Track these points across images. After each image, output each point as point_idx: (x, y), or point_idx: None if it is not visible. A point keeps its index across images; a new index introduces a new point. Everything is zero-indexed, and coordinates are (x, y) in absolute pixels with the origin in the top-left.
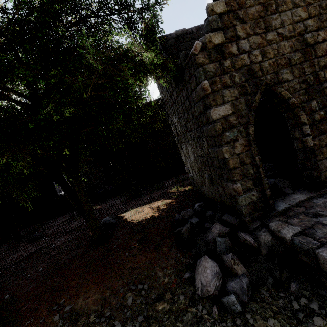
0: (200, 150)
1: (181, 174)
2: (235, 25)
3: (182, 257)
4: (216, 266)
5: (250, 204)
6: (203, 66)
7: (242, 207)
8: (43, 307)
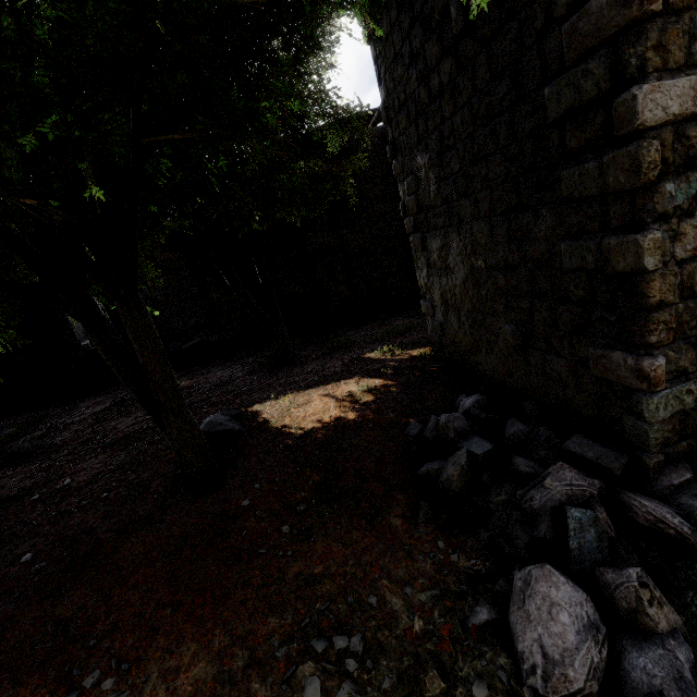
0: (504, 251)
1: (387, 318)
2: None
3: (453, 552)
4: (586, 603)
5: (673, 418)
6: None
7: (650, 424)
8: (30, 696)
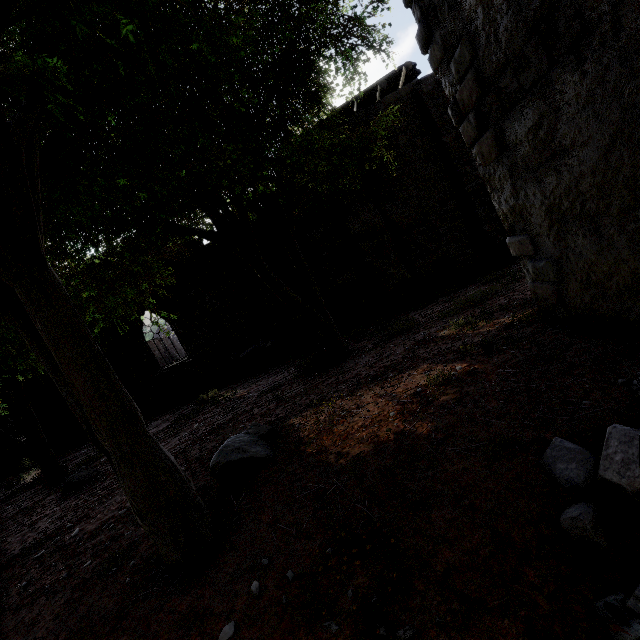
0: None
1: (456, 290)
2: None
3: None
4: None
5: None
6: None
7: None
8: None
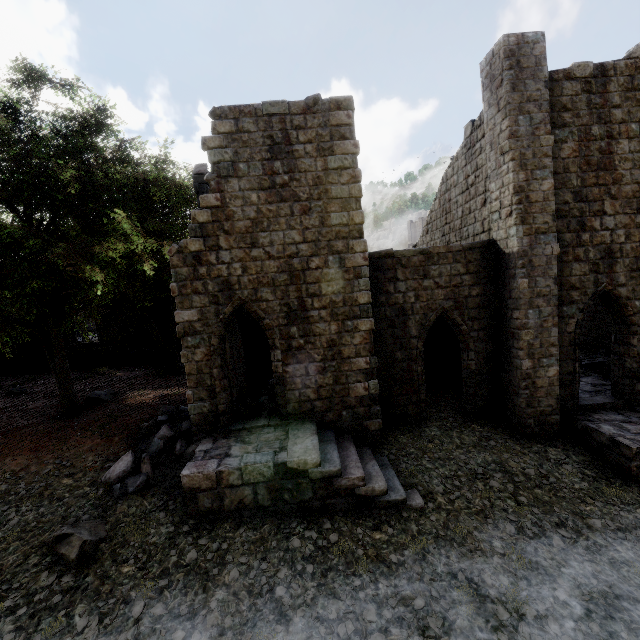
0: None
1: None
2: (218, 235)
3: (123, 450)
4: (130, 461)
5: (201, 415)
6: (176, 268)
7: (191, 415)
8: None
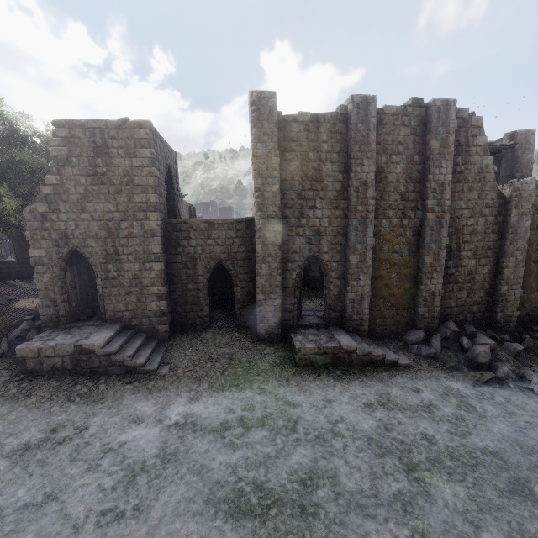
0: None
1: None
2: (59, 203)
3: None
4: None
5: (47, 316)
6: (29, 222)
7: (41, 316)
8: None
